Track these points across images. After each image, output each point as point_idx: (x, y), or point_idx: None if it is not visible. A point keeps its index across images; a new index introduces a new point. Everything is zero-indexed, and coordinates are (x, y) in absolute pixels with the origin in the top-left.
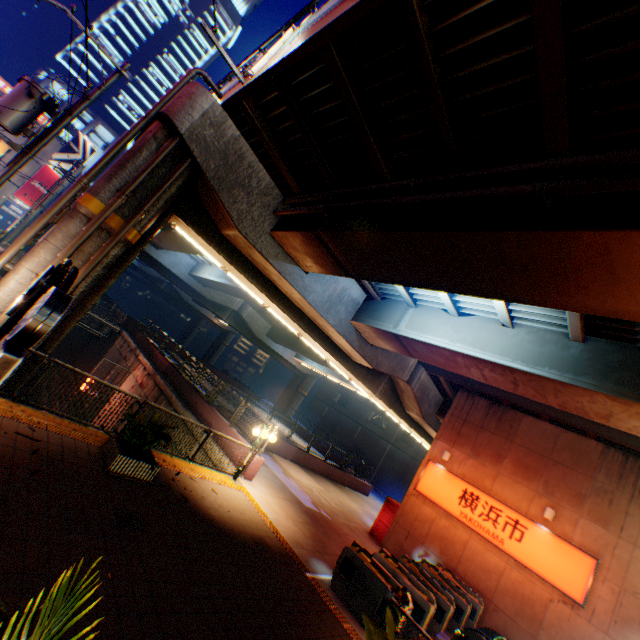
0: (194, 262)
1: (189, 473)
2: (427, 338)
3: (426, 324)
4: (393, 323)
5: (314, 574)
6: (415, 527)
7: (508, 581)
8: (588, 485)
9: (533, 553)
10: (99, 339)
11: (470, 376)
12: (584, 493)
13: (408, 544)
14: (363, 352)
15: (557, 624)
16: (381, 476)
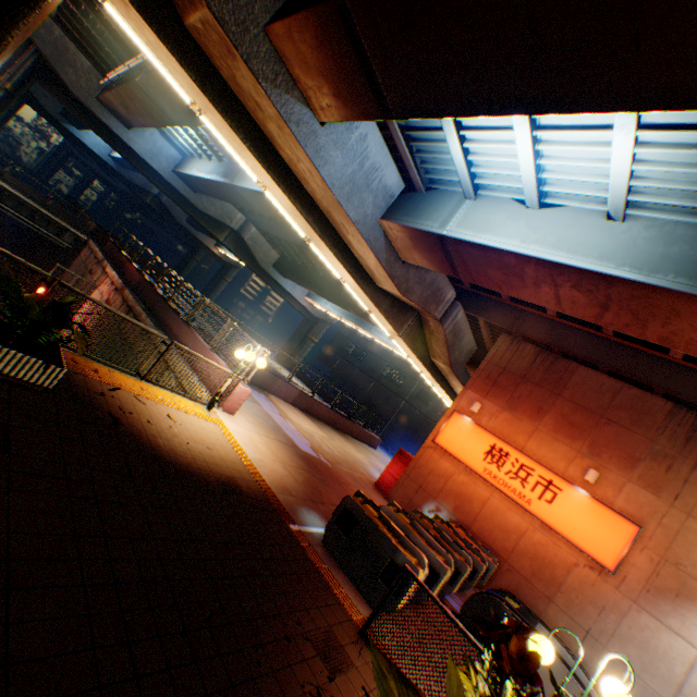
0: (180, 156)
1: (134, 392)
2: (487, 239)
3: (488, 221)
4: (440, 221)
5: (301, 527)
6: (428, 482)
7: (529, 543)
8: (645, 448)
9: (564, 516)
10: (63, 251)
11: (535, 301)
12: (638, 457)
13: (418, 498)
14: (391, 270)
15: (578, 589)
16: (391, 433)
